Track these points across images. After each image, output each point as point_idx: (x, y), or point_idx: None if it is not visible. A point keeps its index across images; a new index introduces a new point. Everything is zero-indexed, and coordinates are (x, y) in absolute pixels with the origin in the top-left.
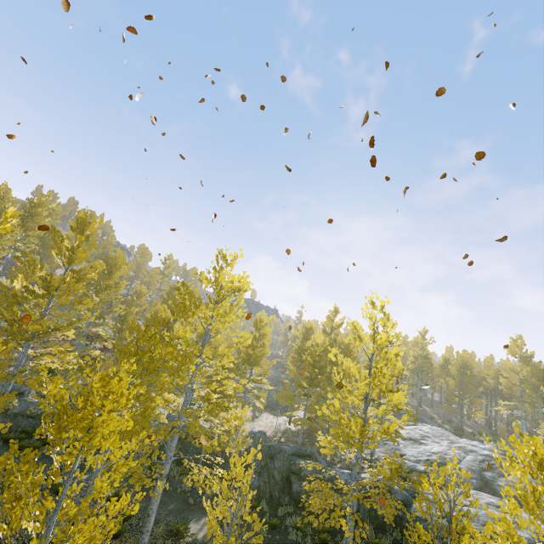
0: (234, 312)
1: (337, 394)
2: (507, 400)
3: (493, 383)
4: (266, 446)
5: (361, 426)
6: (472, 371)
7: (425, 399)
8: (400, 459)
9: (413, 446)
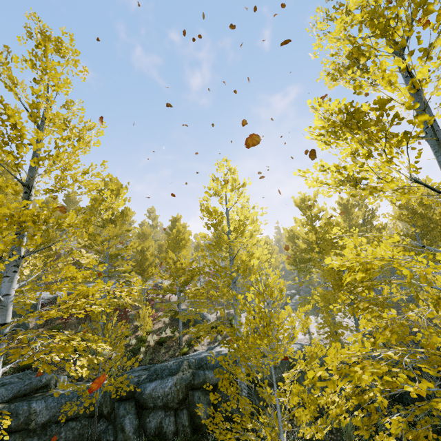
0: None
1: None
2: None
3: None
4: None
5: None
6: None
7: None
8: None
9: None
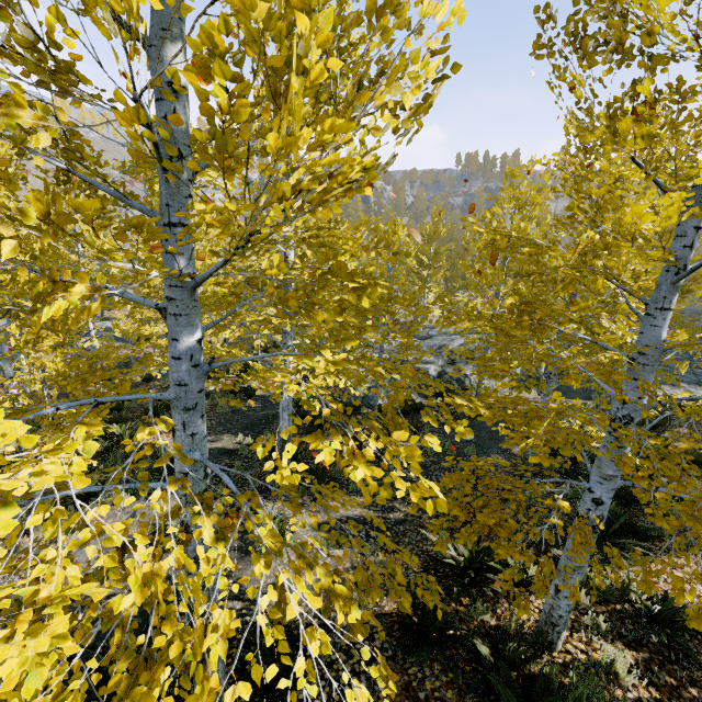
0: None
1: None
2: None
3: None
4: None
5: None
6: None
7: None
8: None
9: None
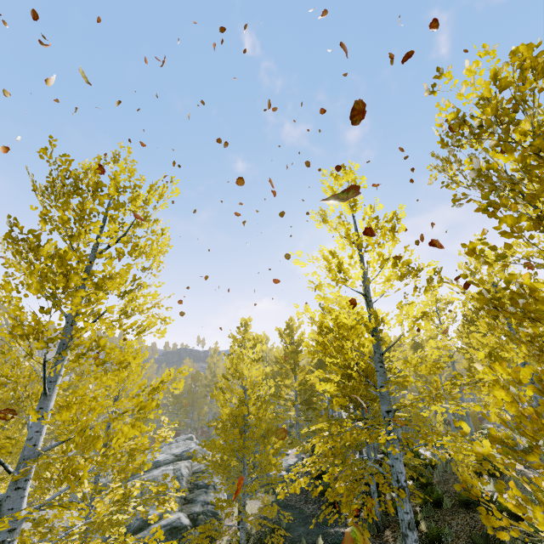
0: None
1: None
2: None
3: None
4: None
5: None
6: None
7: None
8: None
9: None
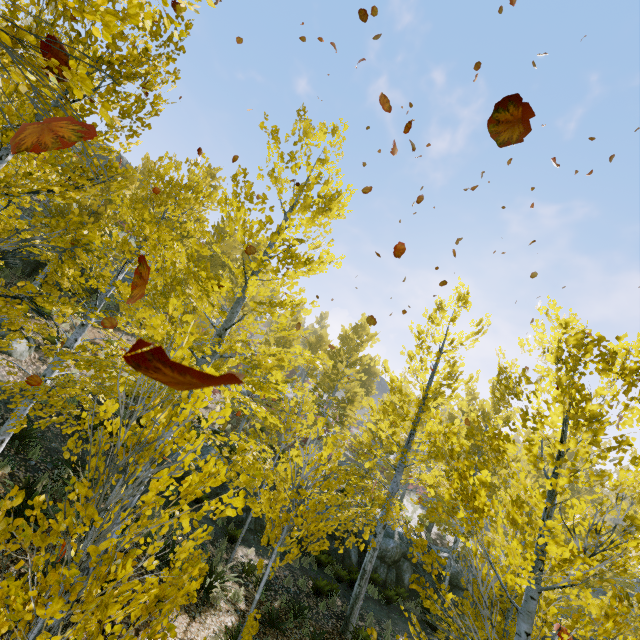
0: None
1: None
2: None
3: None
4: None
5: None
6: None
7: None
8: None
9: None
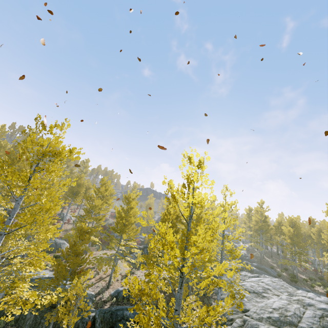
0: (37, 176)
1: (149, 267)
2: (327, 251)
3: (316, 239)
4: (109, 313)
5: (158, 323)
6: (299, 230)
7: (266, 252)
8: (244, 316)
9: (256, 300)
